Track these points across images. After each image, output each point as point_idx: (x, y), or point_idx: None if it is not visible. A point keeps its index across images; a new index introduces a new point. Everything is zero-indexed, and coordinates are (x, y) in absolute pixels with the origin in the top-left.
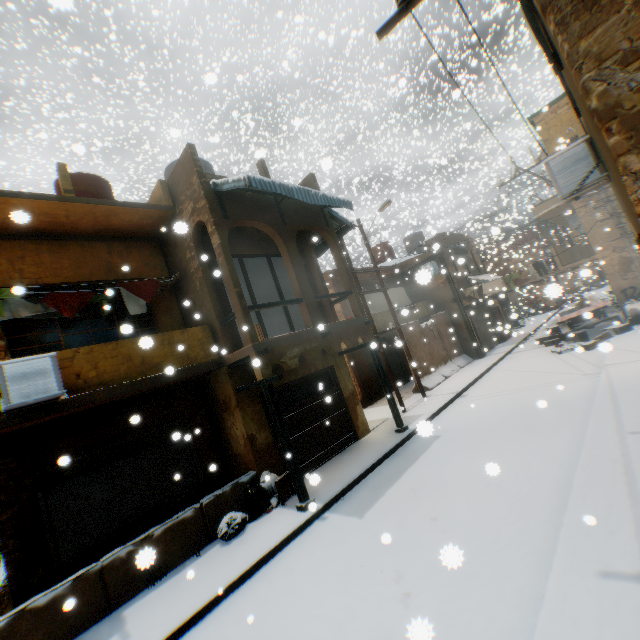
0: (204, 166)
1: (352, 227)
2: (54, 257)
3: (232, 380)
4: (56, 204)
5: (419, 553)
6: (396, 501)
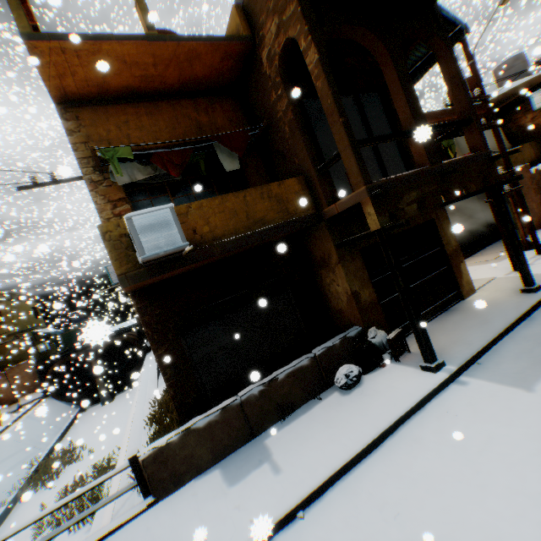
0: None
1: (466, 32)
2: (150, 120)
3: (332, 235)
4: (141, 48)
5: None
6: None
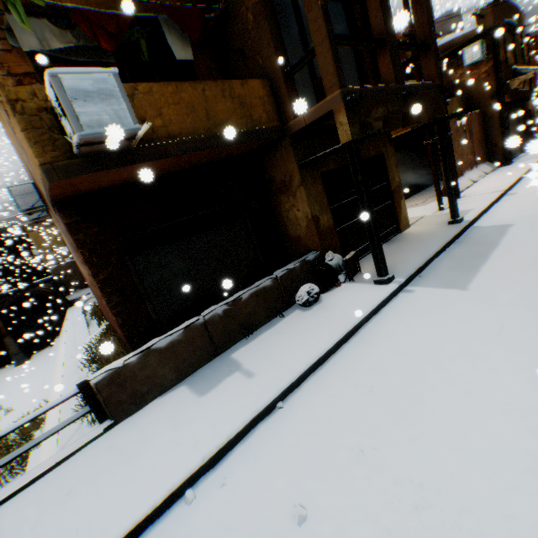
0: None
1: None
2: None
3: (295, 154)
4: None
5: None
6: (505, 276)
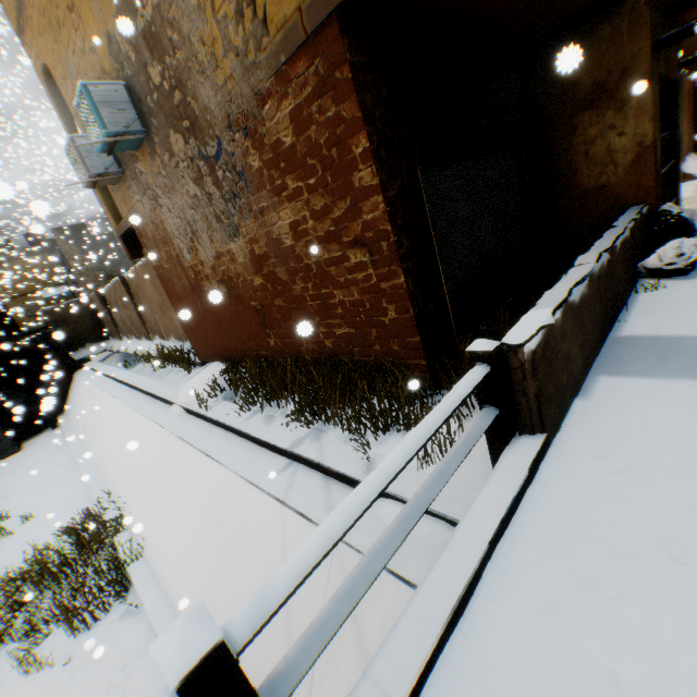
0: None
1: None
2: None
3: (649, 24)
4: None
5: None
6: None
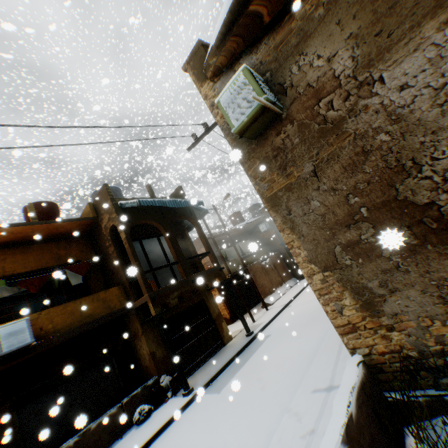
0: (115, 190)
1: (207, 212)
2: (24, 256)
3: (138, 317)
4: (27, 227)
5: (244, 404)
6: (239, 378)
